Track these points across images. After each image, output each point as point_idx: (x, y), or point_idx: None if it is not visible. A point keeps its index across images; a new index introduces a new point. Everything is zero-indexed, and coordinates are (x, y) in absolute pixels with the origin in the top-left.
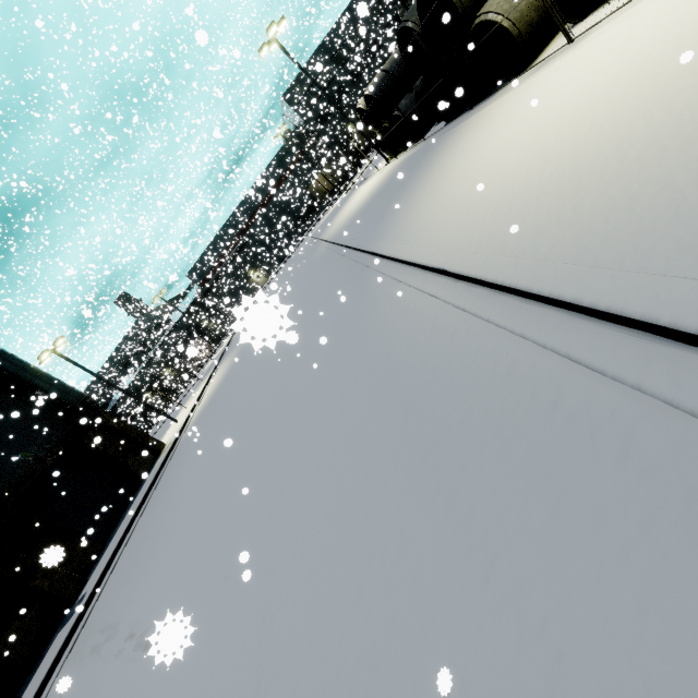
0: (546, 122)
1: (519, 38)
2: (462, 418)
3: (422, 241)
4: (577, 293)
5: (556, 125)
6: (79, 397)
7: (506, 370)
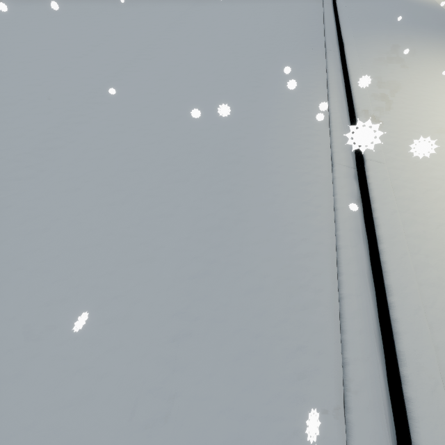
0: None
1: None
2: (250, 289)
3: (378, 106)
4: (409, 356)
5: None
6: None
7: (307, 302)
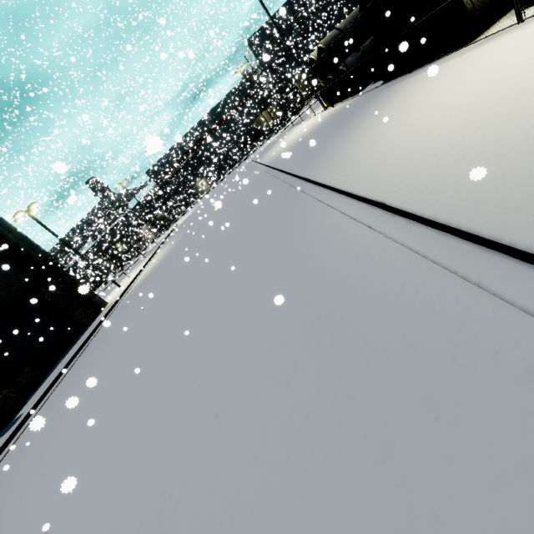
0: (501, 84)
1: (471, 13)
2: (401, 357)
3: (359, 175)
4: None
5: (515, 87)
6: (42, 254)
7: (457, 317)
